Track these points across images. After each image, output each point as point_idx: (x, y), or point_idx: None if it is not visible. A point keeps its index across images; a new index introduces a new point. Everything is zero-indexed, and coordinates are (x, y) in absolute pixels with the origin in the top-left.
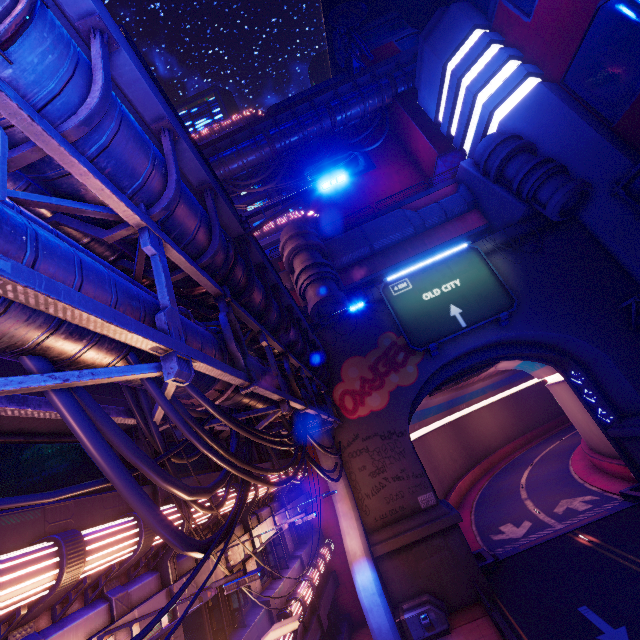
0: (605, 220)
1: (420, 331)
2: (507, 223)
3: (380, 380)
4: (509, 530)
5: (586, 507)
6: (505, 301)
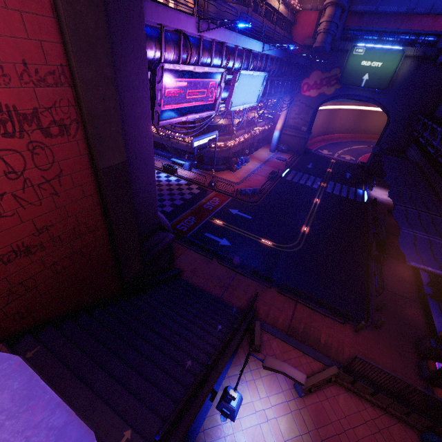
0: None
1: (347, 77)
2: (438, 44)
3: (320, 86)
4: (324, 151)
5: (348, 159)
6: (385, 86)
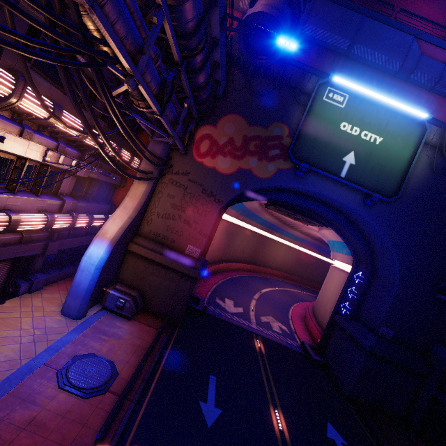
0: None
1: (309, 147)
2: None
3: (242, 153)
4: (229, 304)
5: (278, 331)
6: (391, 189)
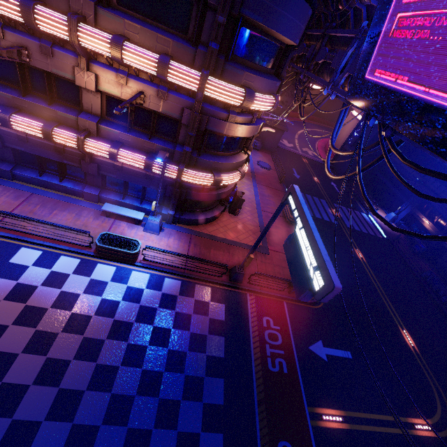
0: None
1: None
2: None
3: None
4: (285, 142)
5: (311, 155)
6: None
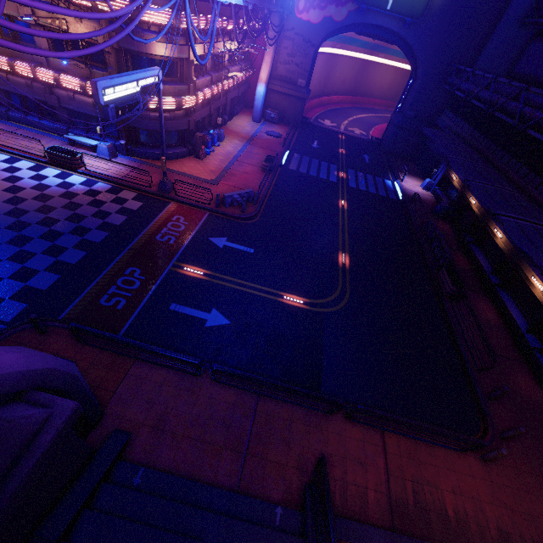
0: (517, 5)
1: None
2: None
3: (325, 4)
4: (327, 122)
5: (358, 134)
6: (420, 12)
